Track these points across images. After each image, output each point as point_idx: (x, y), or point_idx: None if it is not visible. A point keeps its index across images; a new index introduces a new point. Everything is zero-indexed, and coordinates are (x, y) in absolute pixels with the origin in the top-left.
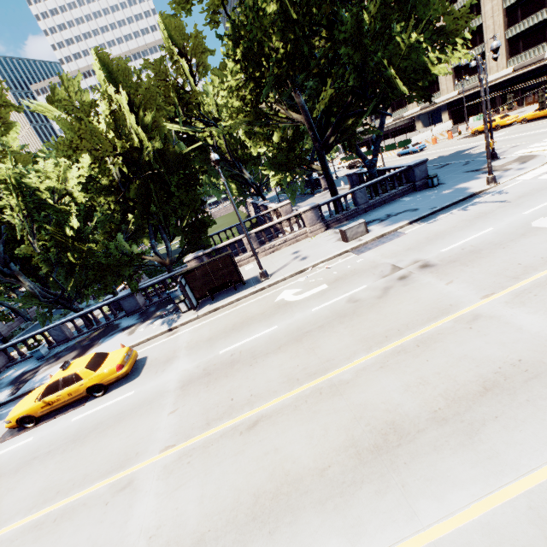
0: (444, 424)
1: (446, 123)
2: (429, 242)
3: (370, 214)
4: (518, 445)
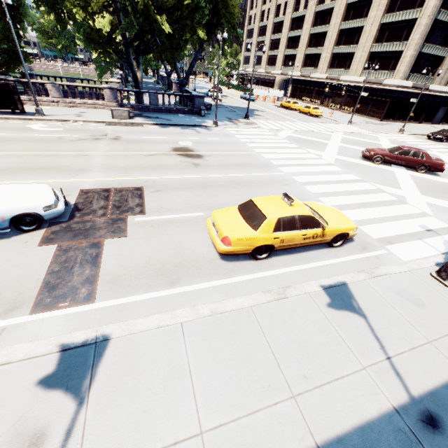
0: (5, 171)
1: (280, 91)
2: (140, 133)
3: (154, 113)
4: (17, 178)
